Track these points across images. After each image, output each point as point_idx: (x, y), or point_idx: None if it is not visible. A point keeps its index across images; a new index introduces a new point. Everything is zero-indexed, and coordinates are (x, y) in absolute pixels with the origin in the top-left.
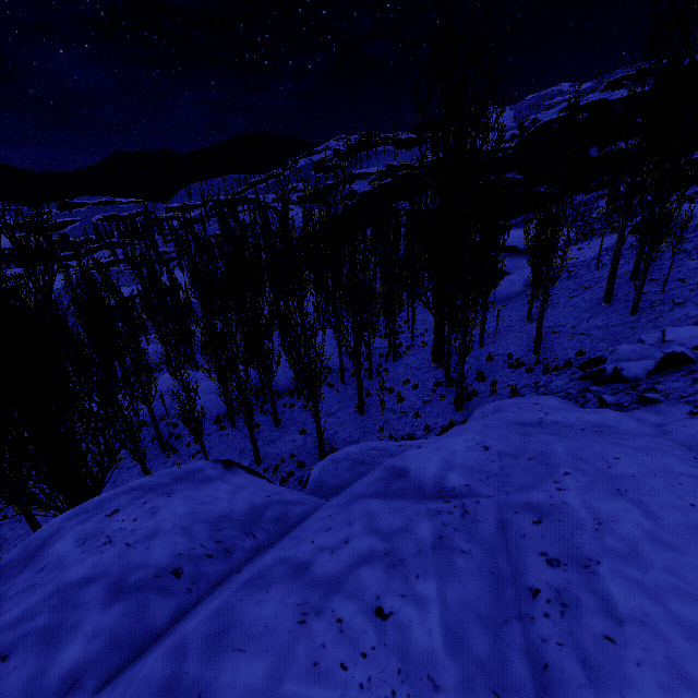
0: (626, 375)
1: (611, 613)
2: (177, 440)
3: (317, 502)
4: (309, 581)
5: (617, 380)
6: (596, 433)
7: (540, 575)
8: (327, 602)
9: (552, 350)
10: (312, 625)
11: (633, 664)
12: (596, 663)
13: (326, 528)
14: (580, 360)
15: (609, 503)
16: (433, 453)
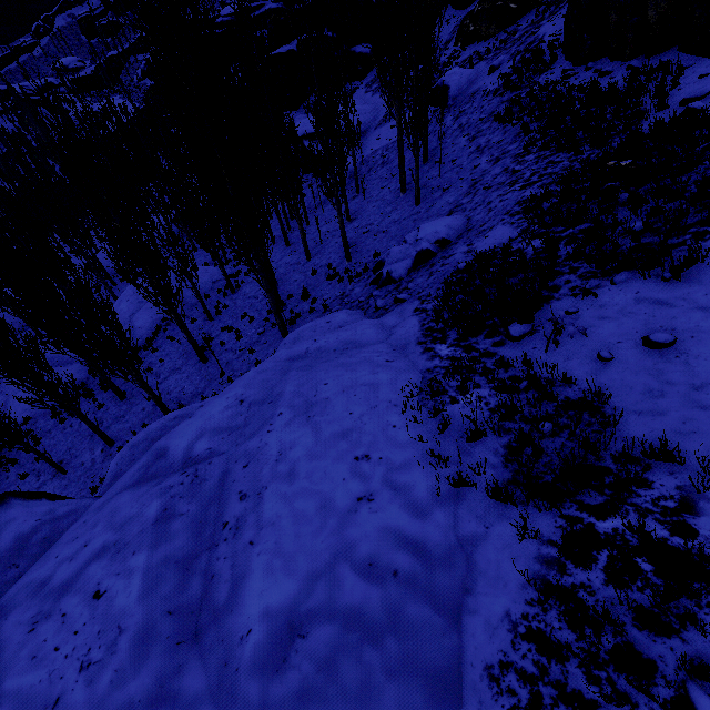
0: (394, 277)
1: (259, 524)
2: (12, 449)
3: (91, 505)
4: (46, 594)
5: (390, 282)
6: (340, 353)
7: (233, 510)
8: (58, 605)
9: (361, 254)
10: (40, 629)
11: (256, 555)
12: (239, 563)
13: (75, 538)
14: (375, 263)
15: (295, 433)
16: (194, 423)
